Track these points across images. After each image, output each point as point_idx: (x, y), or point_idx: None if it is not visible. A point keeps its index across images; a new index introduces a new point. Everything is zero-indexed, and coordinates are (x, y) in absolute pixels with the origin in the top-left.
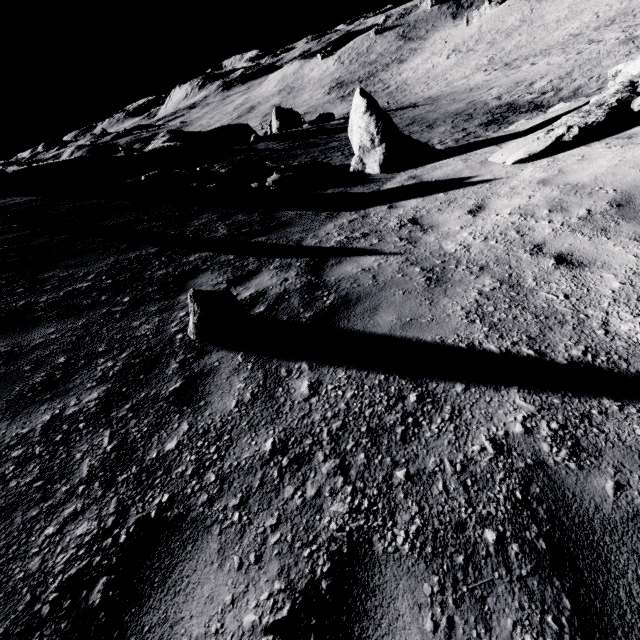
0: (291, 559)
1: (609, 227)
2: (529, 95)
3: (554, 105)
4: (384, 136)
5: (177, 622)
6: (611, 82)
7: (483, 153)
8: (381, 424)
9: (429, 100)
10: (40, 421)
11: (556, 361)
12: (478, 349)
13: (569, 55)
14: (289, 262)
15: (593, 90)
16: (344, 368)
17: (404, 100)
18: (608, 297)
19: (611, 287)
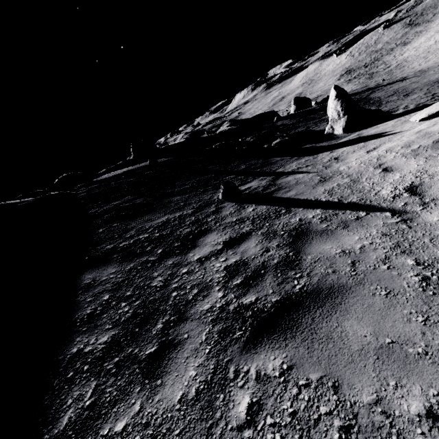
0: (232, 234)
1: (420, 153)
2: None
3: None
4: (346, 111)
5: (205, 240)
6: None
7: (413, 115)
8: (269, 216)
9: (418, 73)
10: (177, 215)
11: (343, 202)
12: (318, 200)
13: None
14: (266, 178)
15: None
16: (266, 205)
17: (398, 75)
18: (389, 182)
19: (394, 178)
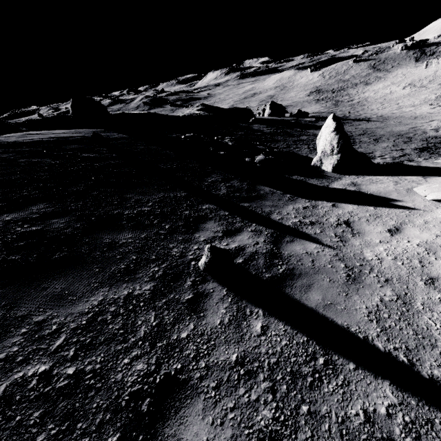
0: (238, 432)
1: None
2: None
3: None
4: (341, 149)
5: (180, 439)
6: None
7: (411, 181)
8: (299, 371)
9: (380, 118)
10: (123, 293)
11: (421, 373)
12: (370, 343)
13: None
14: (261, 229)
15: None
16: (283, 323)
17: (362, 113)
18: None
19: None
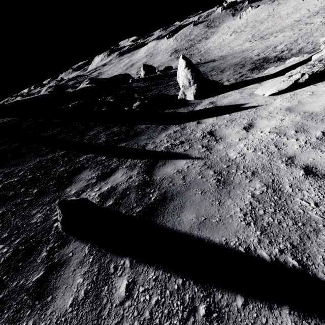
0: None
1: None
2: (274, 53)
3: (288, 58)
4: (195, 80)
5: None
6: (322, 45)
7: (251, 88)
8: None
9: (221, 57)
10: None
11: (317, 276)
12: (253, 255)
13: (295, 31)
14: (135, 162)
15: (310, 49)
16: (154, 267)
17: (208, 58)
18: None
19: None
